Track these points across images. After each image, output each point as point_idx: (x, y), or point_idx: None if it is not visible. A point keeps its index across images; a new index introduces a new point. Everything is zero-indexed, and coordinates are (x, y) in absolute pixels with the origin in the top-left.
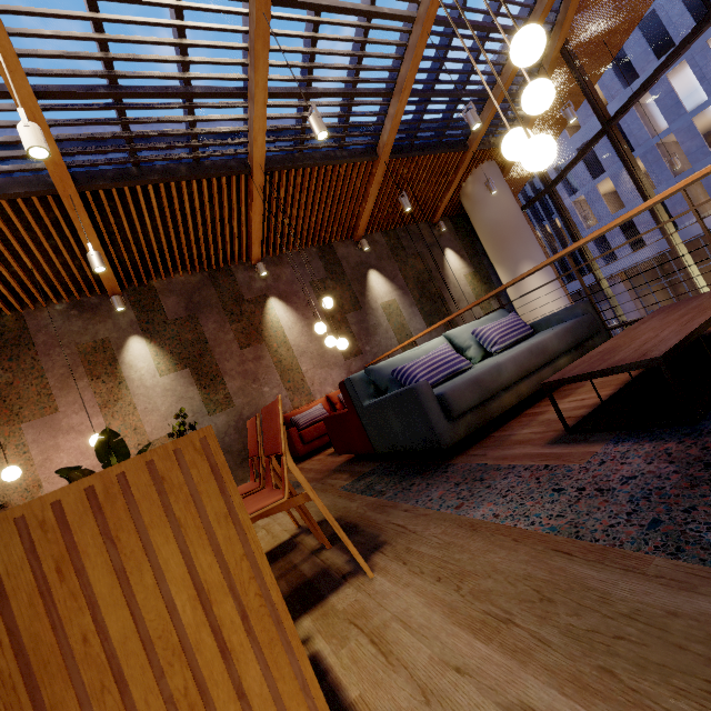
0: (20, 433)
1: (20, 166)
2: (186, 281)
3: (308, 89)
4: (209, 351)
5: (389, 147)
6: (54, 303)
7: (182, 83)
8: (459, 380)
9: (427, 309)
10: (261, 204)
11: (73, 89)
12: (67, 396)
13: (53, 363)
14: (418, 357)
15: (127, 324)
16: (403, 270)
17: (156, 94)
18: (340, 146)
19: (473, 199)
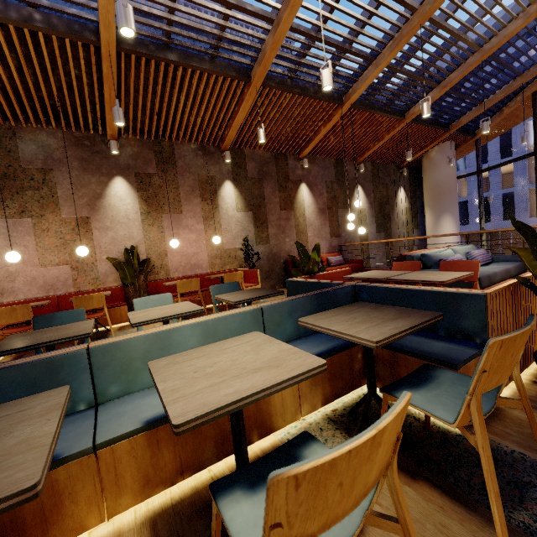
0: (161, 219)
1: (242, 59)
2: (261, 155)
3: (401, 67)
4: (264, 205)
5: (415, 115)
6: (191, 143)
7: (347, 42)
8: (480, 274)
9: (379, 221)
10: (332, 125)
11: (301, 28)
12: (188, 205)
13: (184, 182)
14: (447, 256)
15: (226, 172)
16: (375, 192)
17: (334, 45)
18: (391, 105)
19: (432, 162)
